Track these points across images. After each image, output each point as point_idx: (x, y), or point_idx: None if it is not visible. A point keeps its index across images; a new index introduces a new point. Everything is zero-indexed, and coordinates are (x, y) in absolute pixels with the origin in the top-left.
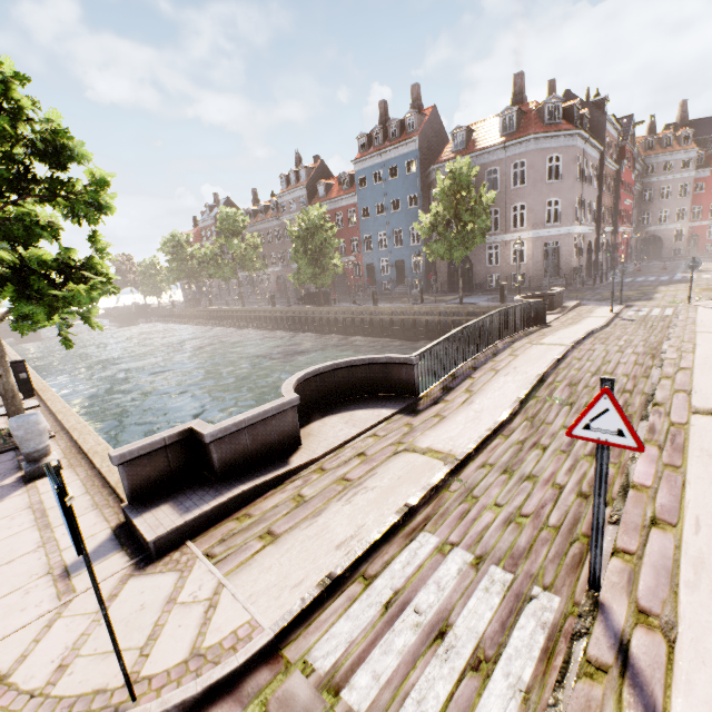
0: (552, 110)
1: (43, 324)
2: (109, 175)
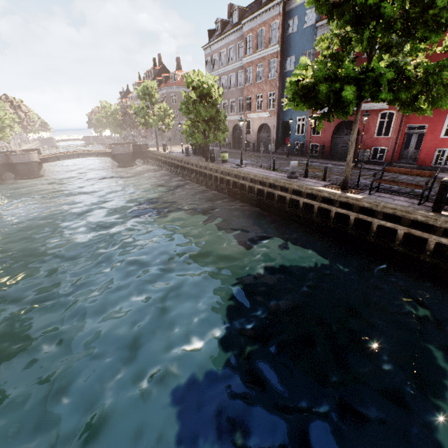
0: (173, 77)
1: (3, 139)
2: (7, 117)
